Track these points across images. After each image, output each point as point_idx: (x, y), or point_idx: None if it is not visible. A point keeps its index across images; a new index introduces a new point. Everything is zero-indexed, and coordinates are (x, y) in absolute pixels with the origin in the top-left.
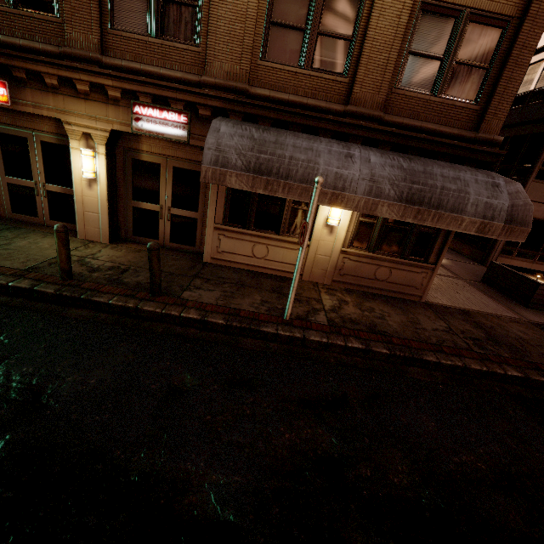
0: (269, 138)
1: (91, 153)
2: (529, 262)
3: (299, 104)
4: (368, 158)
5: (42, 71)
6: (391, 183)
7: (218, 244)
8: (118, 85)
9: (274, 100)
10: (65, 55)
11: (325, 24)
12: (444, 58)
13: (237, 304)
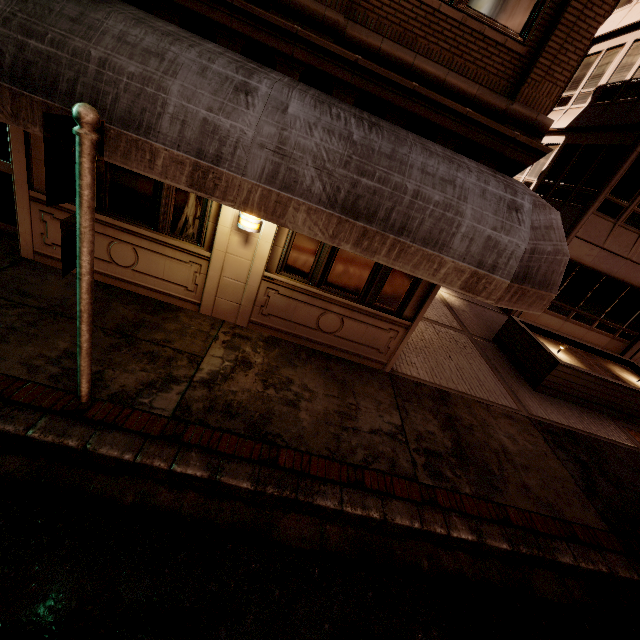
0: (64, 7)
1: None
2: (562, 318)
3: None
4: (284, 103)
5: None
6: (318, 165)
7: (44, 229)
8: None
9: None
10: None
11: None
12: None
13: None
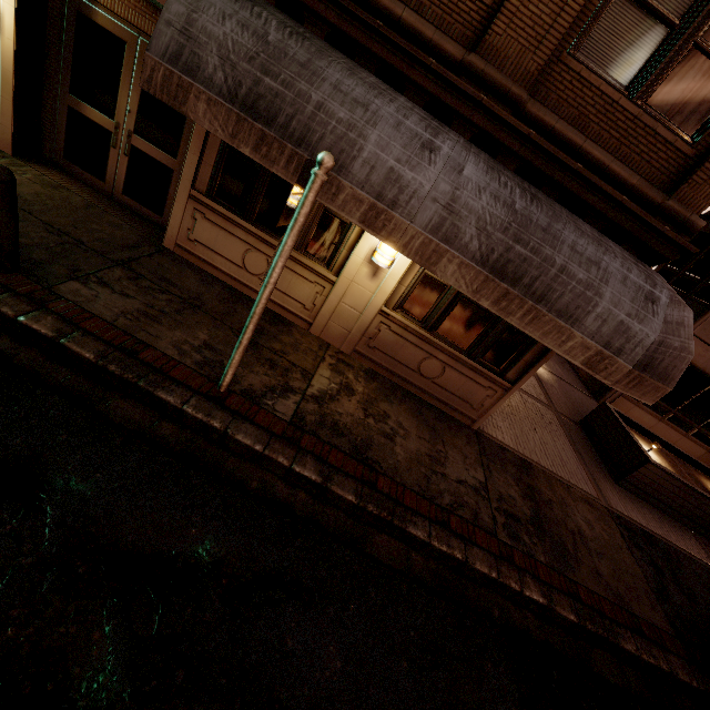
0: (296, 53)
1: None
2: (657, 417)
3: (386, 14)
4: (461, 165)
5: None
6: (480, 226)
7: (192, 226)
8: None
9: None
10: None
11: None
12: (678, 25)
13: (152, 335)
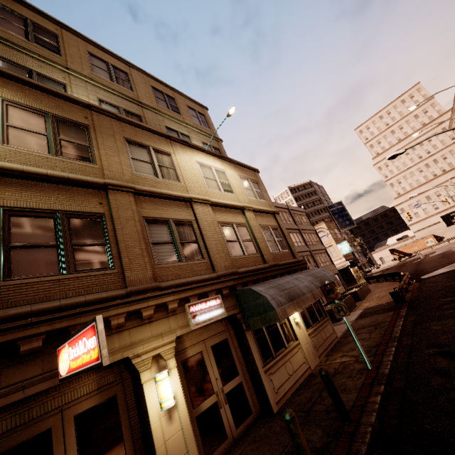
0: (275, 284)
1: (167, 373)
2: None
3: (256, 269)
4: (300, 276)
5: (110, 315)
6: (315, 281)
7: (272, 385)
8: (177, 297)
9: (248, 271)
10: (131, 292)
11: (242, 237)
12: (274, 239)
13: (356, 385)
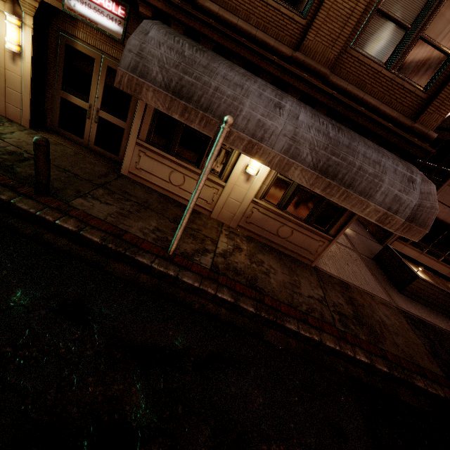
0: (201, 60)
1: (16, 21)
2: (418, 252)
3: (247, 34)
4: (297, 114)
5: None
6: (311, 147)
7: (138, 160)
8: None
9: (221, 20)
10: None
11: None
12: (410, 28)
13: (127, 225)
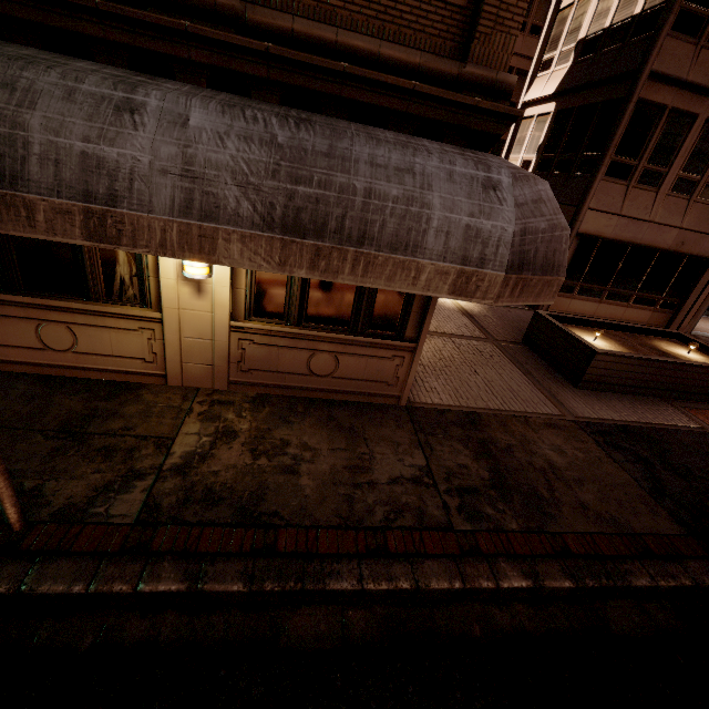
0: None
1: None
2: (595, 301)
3: None
4: (183, 115)
5: None
6: (240, 181)
7: None
8: None
9: None
10: None
11: None
12: None
13: None
